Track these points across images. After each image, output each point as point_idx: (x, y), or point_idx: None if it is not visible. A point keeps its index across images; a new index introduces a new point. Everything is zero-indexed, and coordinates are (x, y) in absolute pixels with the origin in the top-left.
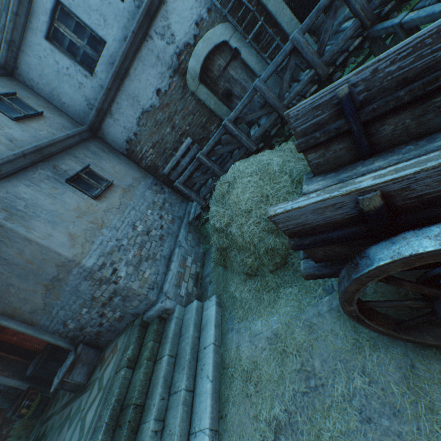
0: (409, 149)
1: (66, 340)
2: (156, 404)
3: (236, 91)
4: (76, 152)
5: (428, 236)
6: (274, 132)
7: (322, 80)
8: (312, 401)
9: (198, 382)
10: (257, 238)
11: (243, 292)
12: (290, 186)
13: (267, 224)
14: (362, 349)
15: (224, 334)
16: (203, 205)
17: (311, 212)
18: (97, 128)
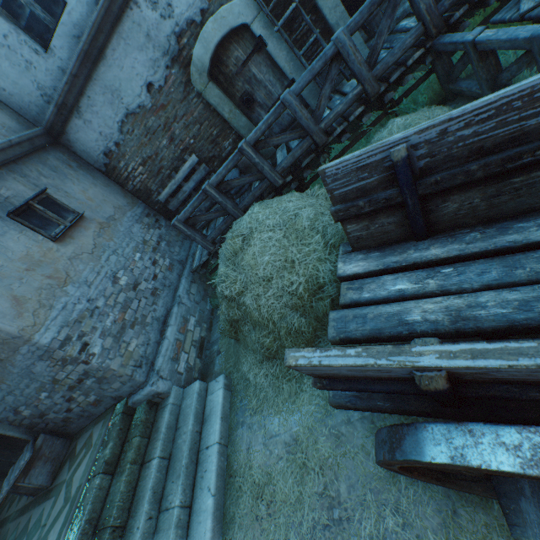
0: (475, 237)
1: (20, 428)
2: (141, 527)
3: (259, 97)
4: (25, 168)
5: (505, 444)
6: (306, 163)
7: (370, 100)
8: (335, 538)
9: (197, 495)
10: (277, 315)
11: (258, 376)
12: (322, 250)
13: (290, 299)
14: (398, 478)
15: (232, 428)
16: (211, 251)
17: (346, 370)
18: (59, 131)
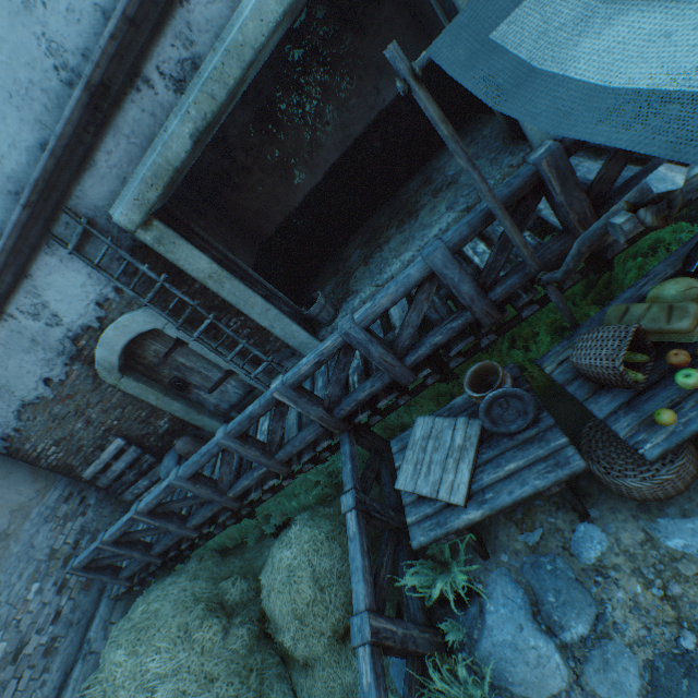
0: None
1: None
2: None
3: (194, 380)
4: None
5: None
6: (224, 518)
7: (283, 474)
8: None
9: None
10: None
11: None
12: None
13: None
14: None
15: None
16: (129, 585)
17: None
18: None
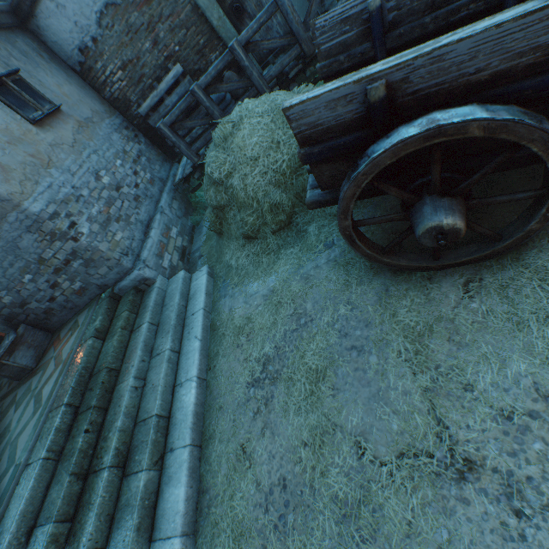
0: None
1: None
2: (136, 364)
3: (249, 7)
4: None
5: (414, 126)
6: (294, 74)
7: None
8: (301, 334)
9: (185, 344)
10: (262, 193)
11: (240, 258)
12: None
13: (274, 177)
14: (350, 286)
15: (216, 302)
16: (196, 163)
17: (324, 106)
18: (26, 13)
